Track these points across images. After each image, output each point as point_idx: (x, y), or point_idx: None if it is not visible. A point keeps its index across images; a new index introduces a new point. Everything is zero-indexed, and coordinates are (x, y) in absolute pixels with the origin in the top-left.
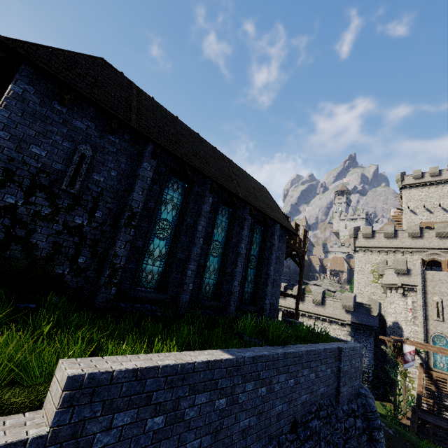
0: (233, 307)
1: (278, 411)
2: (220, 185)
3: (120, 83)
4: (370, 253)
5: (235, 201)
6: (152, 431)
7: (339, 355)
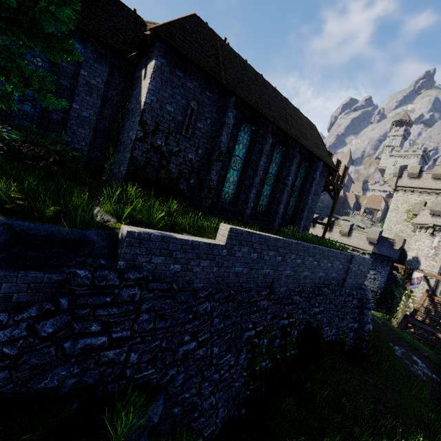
0: (277, 223)
1: (305, 275)
2: (279, 128)
3: (209, 38)
4: (411, 193)
5: (289, 142)
6: (253, 259)
7: (350, 259)
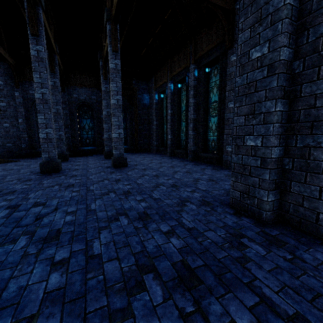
0: None
1: None
2: None
3: None
4: None
5: None
6: None
7: None
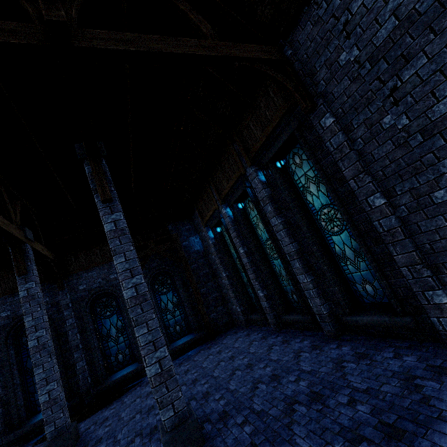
0: None
1: None
2: None
3: None
4: None
5: None
6: None
7: None
